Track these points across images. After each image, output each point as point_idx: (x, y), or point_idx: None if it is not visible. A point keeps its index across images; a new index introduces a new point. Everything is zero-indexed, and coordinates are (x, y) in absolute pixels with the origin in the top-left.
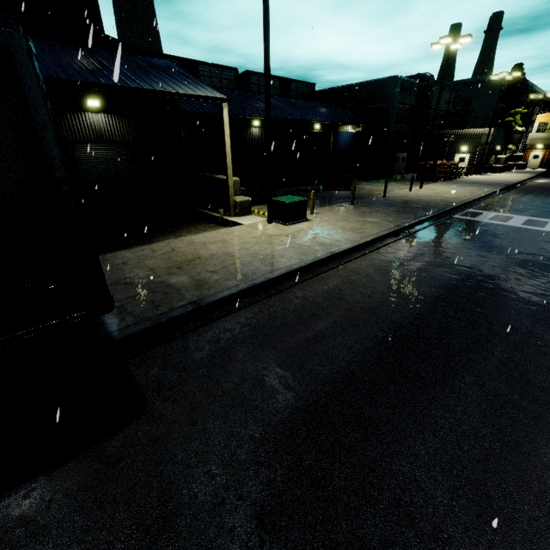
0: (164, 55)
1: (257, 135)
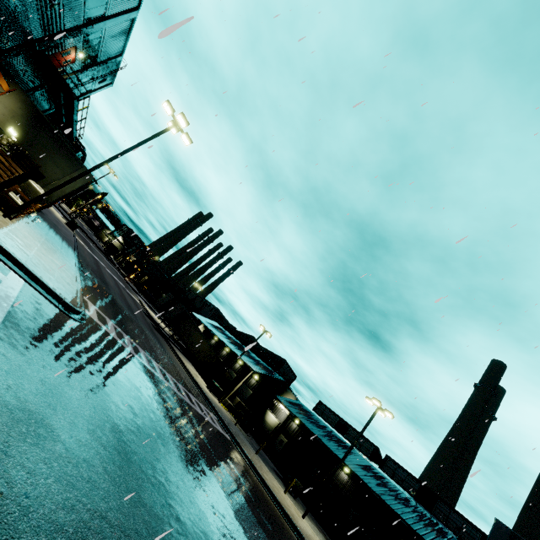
0: (334, 412)
1: (343, 479)
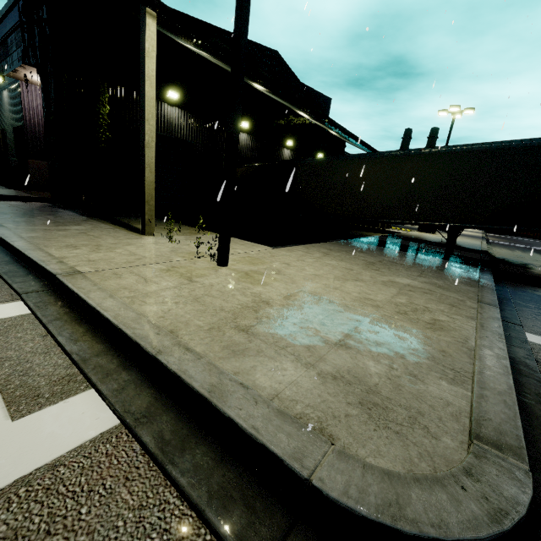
0: None
1: None
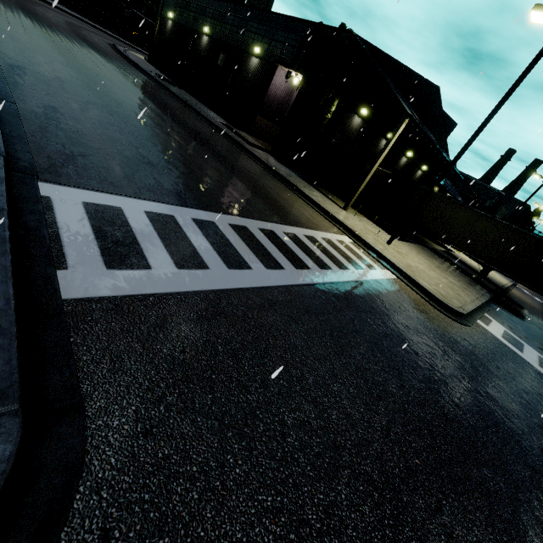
0: None
1: None
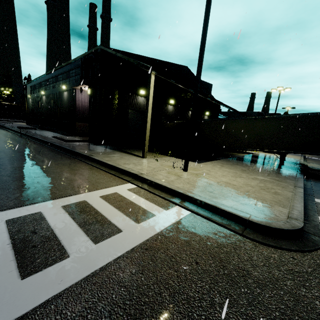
0: None
1: None
